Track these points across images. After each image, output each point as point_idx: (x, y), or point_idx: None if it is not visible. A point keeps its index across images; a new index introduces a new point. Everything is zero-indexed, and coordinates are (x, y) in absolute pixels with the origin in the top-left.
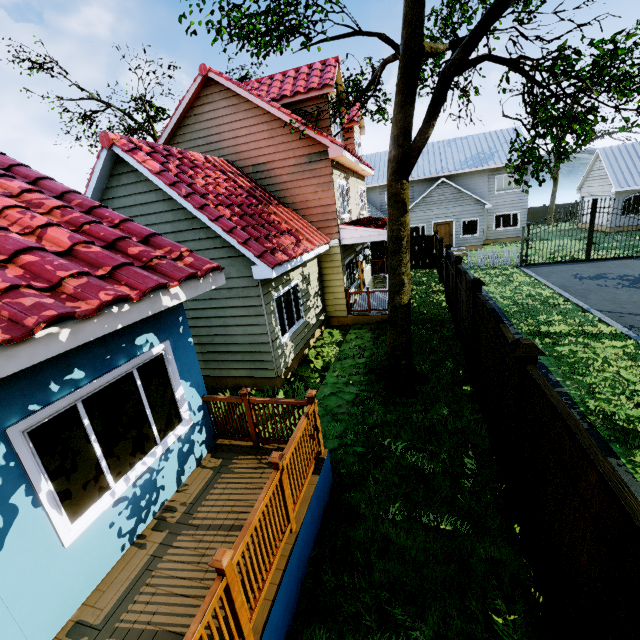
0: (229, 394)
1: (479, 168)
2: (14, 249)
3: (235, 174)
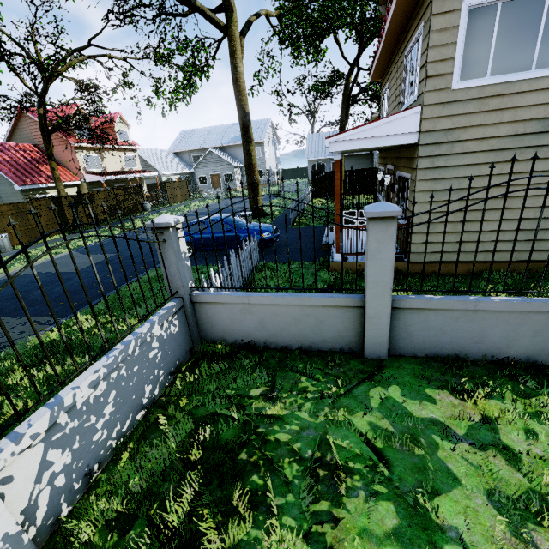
0: None
1: (236, 143)
2: None
3: (33, 151)
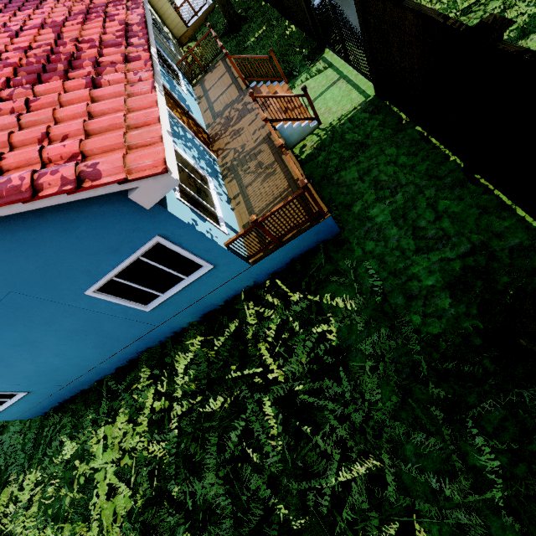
0: None
1: None
2: (105, 5)
3: None
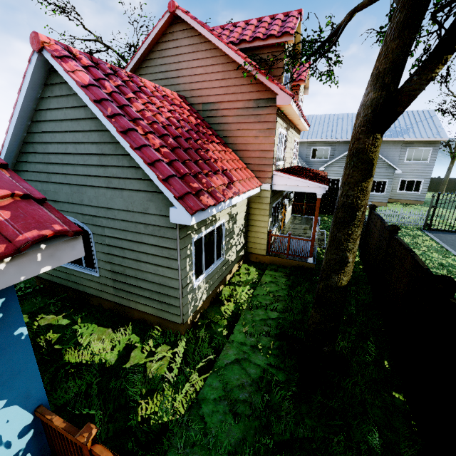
0: (132, 328)
1: (395, 139)
2: None
3: (184, 108)
